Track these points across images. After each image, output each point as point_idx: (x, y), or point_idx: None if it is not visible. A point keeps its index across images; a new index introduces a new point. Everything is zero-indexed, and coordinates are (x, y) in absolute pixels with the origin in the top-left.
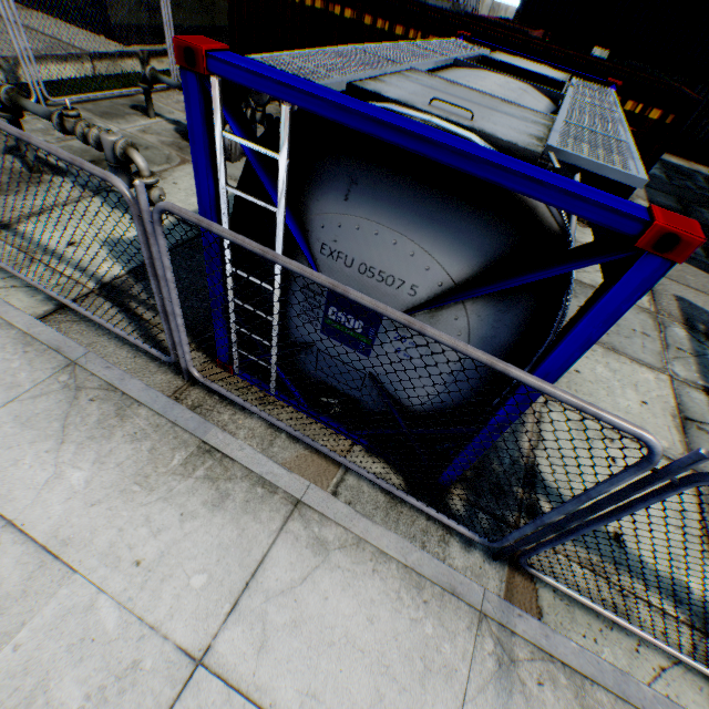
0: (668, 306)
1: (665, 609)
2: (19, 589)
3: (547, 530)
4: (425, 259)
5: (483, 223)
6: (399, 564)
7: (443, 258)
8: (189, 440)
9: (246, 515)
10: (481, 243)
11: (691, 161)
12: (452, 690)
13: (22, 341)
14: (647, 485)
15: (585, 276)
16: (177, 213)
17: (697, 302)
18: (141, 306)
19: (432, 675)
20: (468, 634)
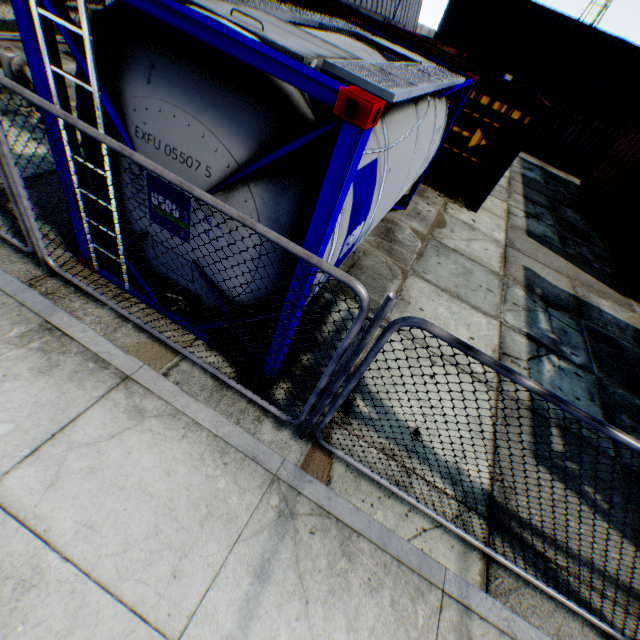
0: (516, 273)
1: (441, 488)
2: None
3: (324, 397)
4: (214, 142)
5: (252, 107)
6: (210, 434)
7: (226, 141)
8: (34, 318)
9: (72, 383)
10: (252, 126)
11: (569, 174)
12: (228, 532)
13: None
14: (367, 334)
15: (451, 242)
16: None
17: (541, 273)
18: None
19: (213, 519)
20: (257, 491)
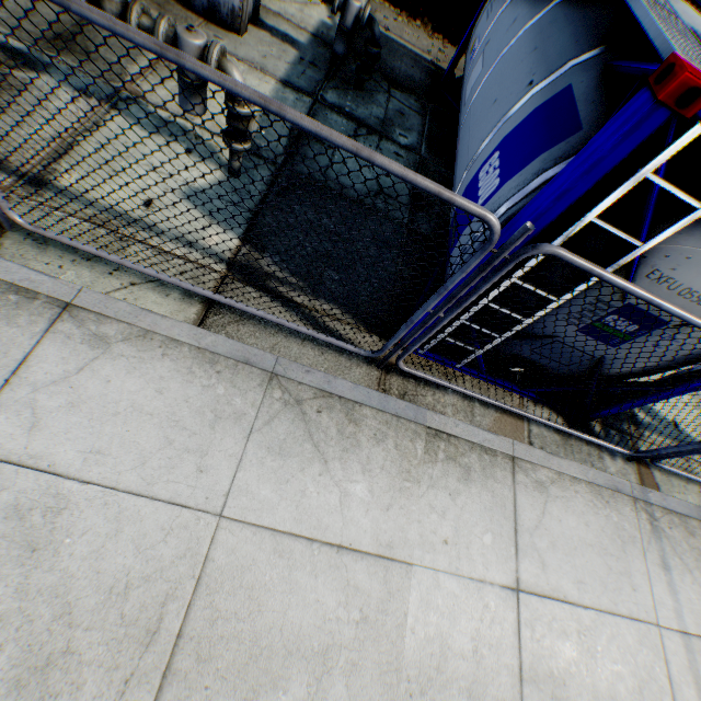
0: None
1: None
2: (384, 593)
3: None
4: None
5: None
6: (585, 483)
7: None
8: (417, 429)
9: (489, 480)
10: None
11: None
12: (637, 549)
13: (203, 360)
14: None
15: None
16: (567, 259)
17: None
18: (285, 287)
19: (625, 545)
20: (632, 514)
